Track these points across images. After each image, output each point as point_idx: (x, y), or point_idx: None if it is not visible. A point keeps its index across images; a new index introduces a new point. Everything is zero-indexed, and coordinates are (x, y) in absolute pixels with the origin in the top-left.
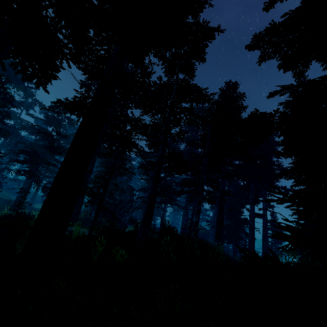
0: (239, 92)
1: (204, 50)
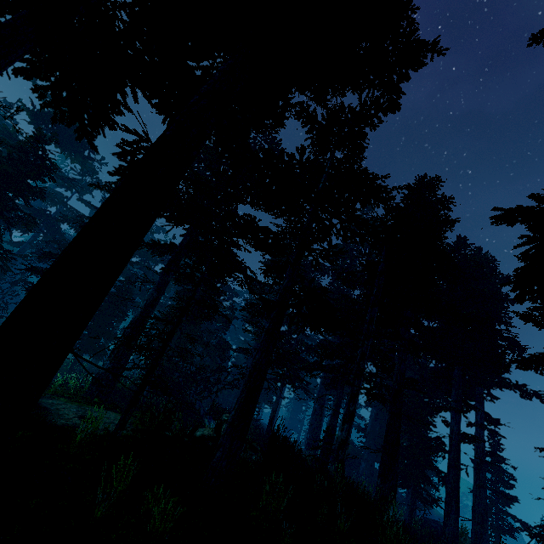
0: (442, 194)
1: (399, 86)
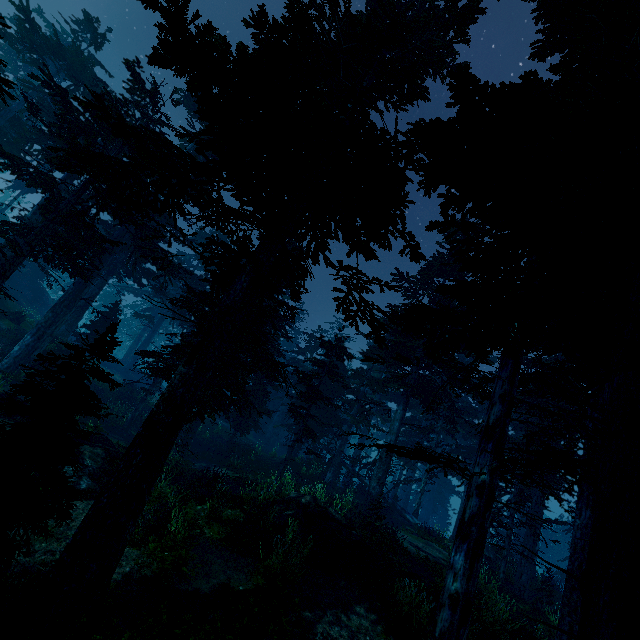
0: None
1: None
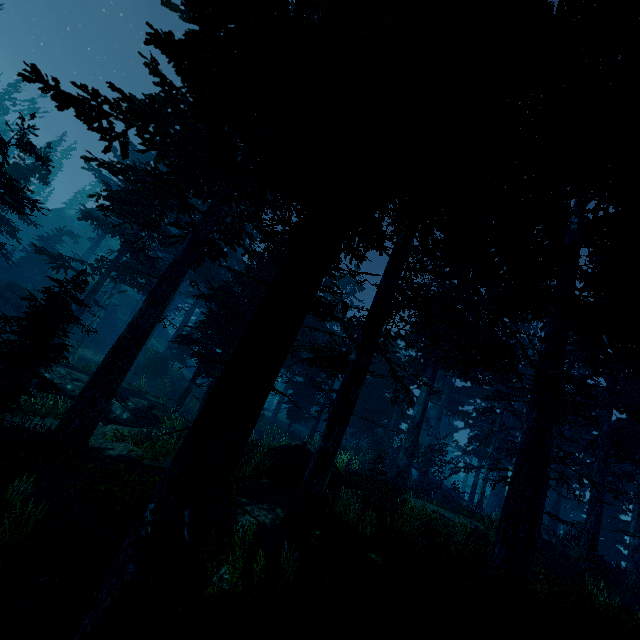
0: None
1: None
